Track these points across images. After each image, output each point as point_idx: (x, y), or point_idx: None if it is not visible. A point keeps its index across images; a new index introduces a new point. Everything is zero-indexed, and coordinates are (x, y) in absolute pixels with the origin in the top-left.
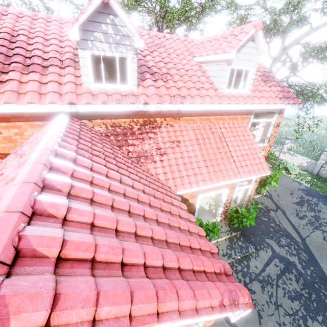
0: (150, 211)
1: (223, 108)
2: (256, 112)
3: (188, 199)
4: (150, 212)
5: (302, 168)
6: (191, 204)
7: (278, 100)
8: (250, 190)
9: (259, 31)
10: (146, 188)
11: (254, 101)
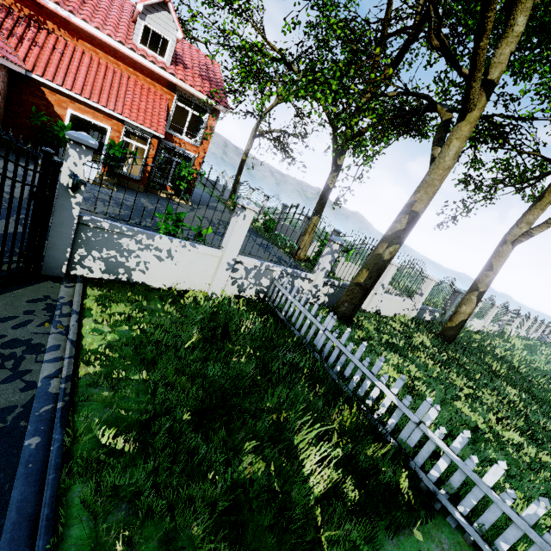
0: None
1: (126, 51)
2: (182, 95)
3: (53, 104)
4: None
5: None
6: (58, 115)
7: (199, 88)
8: (146, 154)
9: (169, 3)
10: None
11: (166, 68)
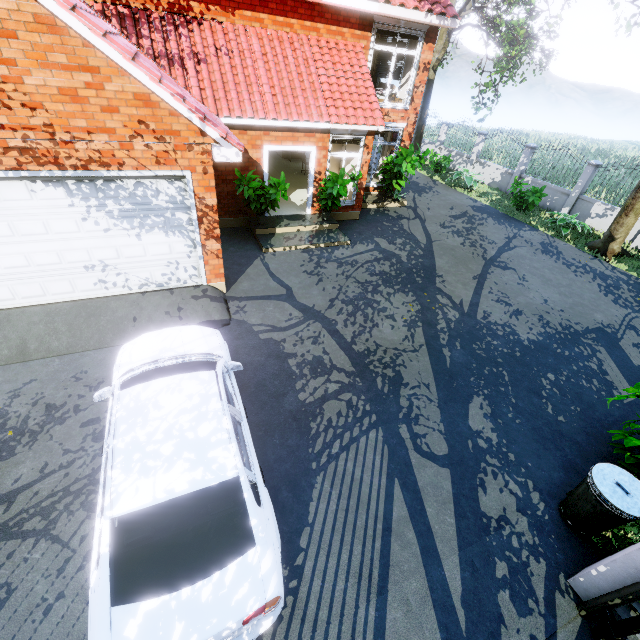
0: (129, 44)
1: None
2: (381, 28)
3: (246, 148)
4: (128, 44)
5: (494, 187)
6: (253, 161)
7: (411, 1)
8: (359, 164)
9: None
10: (145, 57)
11: None
